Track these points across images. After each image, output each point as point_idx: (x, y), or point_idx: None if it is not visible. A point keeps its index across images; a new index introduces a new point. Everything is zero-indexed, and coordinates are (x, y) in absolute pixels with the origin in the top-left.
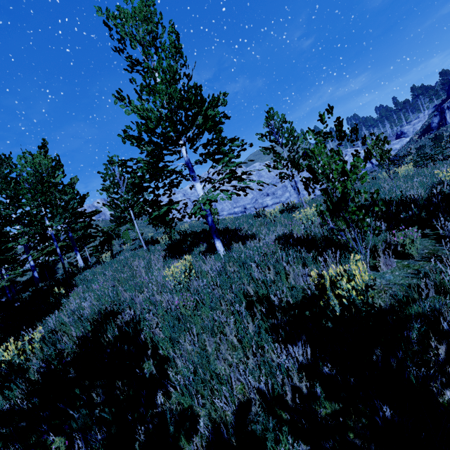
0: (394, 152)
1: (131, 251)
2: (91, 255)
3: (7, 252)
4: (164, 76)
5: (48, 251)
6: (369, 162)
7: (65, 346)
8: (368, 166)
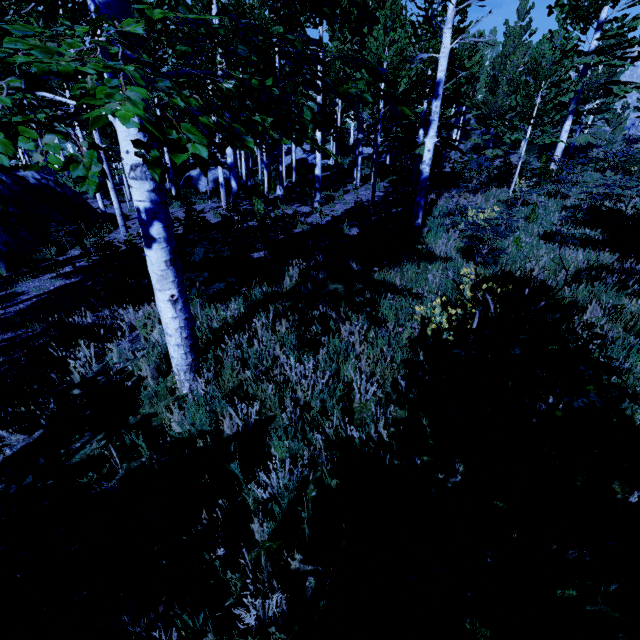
0: None
1: None
2: None
3: None
4: None
5: None
6: None
7: None
8: None
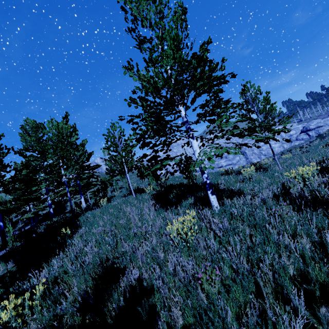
0: (328, 127)
1: (122, 197)
2: (90, 198)
3: (35, 192)
4: (173, 42)
5: (61, 194)
6: (306, 134)
7: (65, 310)
8: (306, 138)
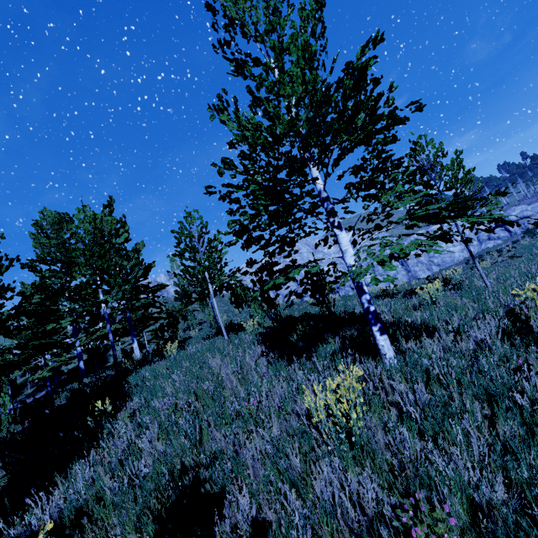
0: None
1: (204, 340)
2: (149, 341)
3: (54, 334)
4: (302, 54)
5: (99, 335)
6: (505, 230)
7: None
8: (504, 235)
